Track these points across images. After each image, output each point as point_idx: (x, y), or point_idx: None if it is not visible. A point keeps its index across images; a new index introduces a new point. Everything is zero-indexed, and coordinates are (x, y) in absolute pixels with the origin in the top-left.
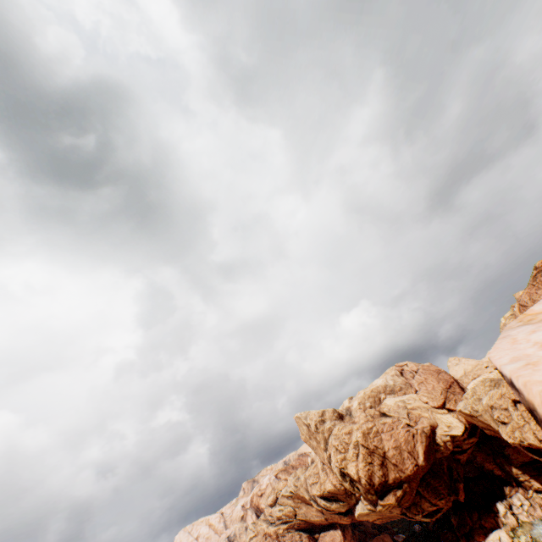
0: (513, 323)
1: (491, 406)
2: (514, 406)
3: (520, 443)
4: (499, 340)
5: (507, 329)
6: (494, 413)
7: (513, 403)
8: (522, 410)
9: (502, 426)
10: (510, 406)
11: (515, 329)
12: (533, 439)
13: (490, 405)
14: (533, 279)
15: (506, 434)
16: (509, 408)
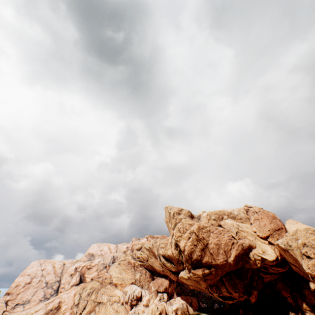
0: None
1: (304, 244)
2: None
3: None
4: None
5: None
6: (303, 249)
7: None
8: None
9: (306, 259)
10: None
11: None
12: None
13: (304, 242)
14: None
15: (307, 265)
16: None
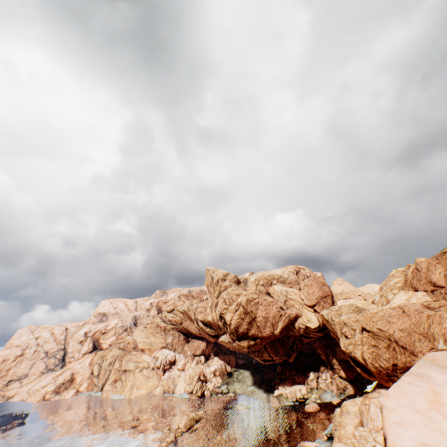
0: (443, 355)
1: (345, 323)
2: (361, 331)
3: (349, 353)
4: (410, 375)
5: (430, 362)
6: (344, 328)
7: (362, 329)
8: (365, 336)
9: (344, 338)
10: (358, 329)
11: (443, 373)
12: (359, 355)
13: (345, 322)
14: (440, 254)
15: (344, 344)
16: (356, 330)
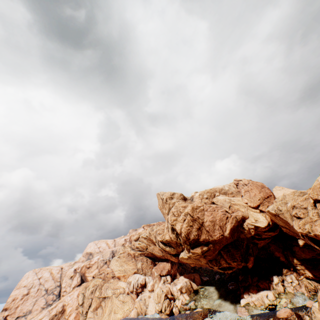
0: None
1: (293, 206)
2: (314, 206)
3: (307, 233)
4: None
5: None
6: (293, 211)
7: (314, 204)
8: None
9: (297, 220)
10: (310, 206)
11: None
12: None
13: (293, 205)
14: None
15: (298, 225)
16: (308, 207)
